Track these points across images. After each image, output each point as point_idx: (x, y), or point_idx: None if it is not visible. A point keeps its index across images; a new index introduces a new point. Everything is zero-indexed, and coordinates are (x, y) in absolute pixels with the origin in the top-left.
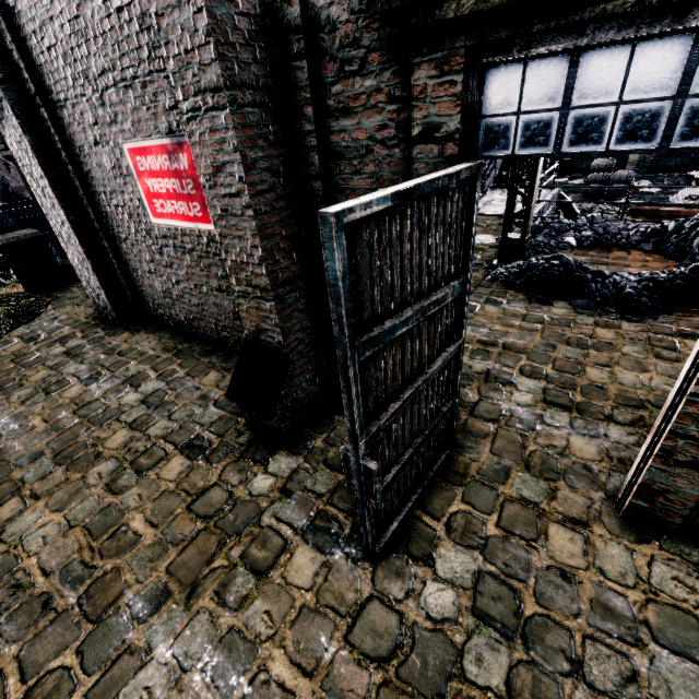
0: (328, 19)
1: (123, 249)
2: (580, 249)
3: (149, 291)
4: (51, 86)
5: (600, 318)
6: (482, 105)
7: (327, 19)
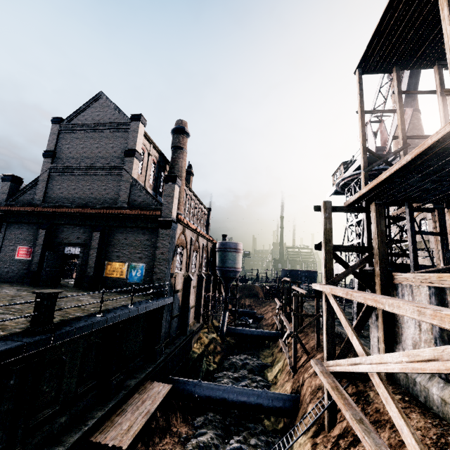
0: (55, 242)
1: (1, 263)
2: None
3: (1, 272)
4: (7, 237)
5: None
6: (65, 249)
7: (55, 242)
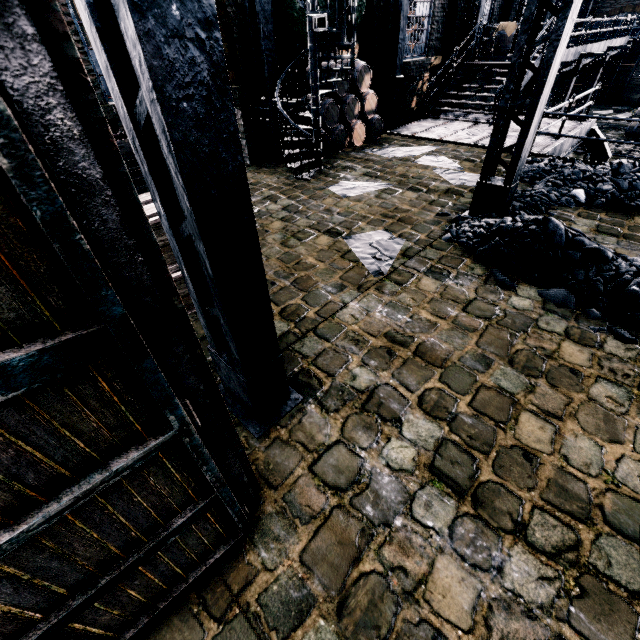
0: None
1: None
2: (588, 208)
3: None
4: None
5: (576, 324)
6: None
7: None
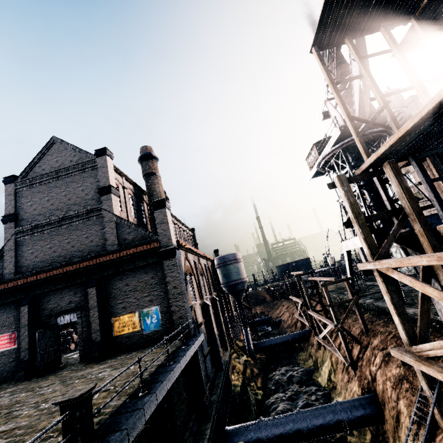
0: (42, 316)
1: None
2: None
3: None
4: None
5: None
6: (58, 321)
7: (42, 316)
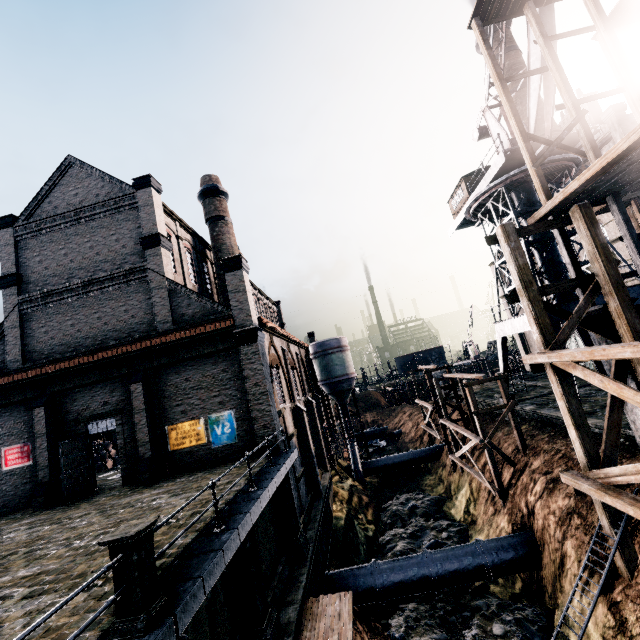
0: (66, 421)
1: None
2: None
3: None
4: None
5: None
6: (89, 429)
7: (66, 421)
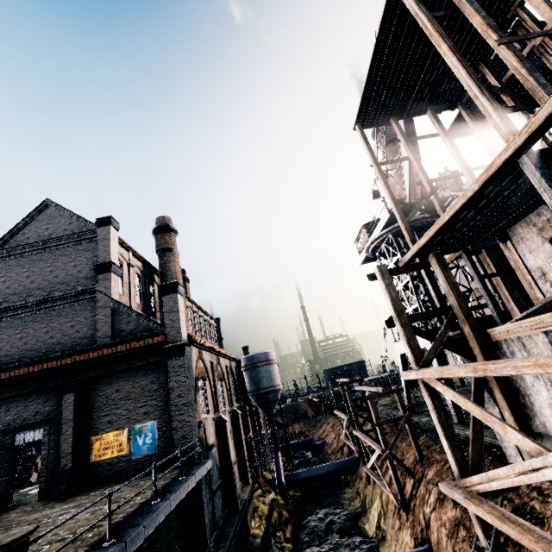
0: None
1: None
2: None
3: None
4: None
5: None
6: (16, 439)
7: None
